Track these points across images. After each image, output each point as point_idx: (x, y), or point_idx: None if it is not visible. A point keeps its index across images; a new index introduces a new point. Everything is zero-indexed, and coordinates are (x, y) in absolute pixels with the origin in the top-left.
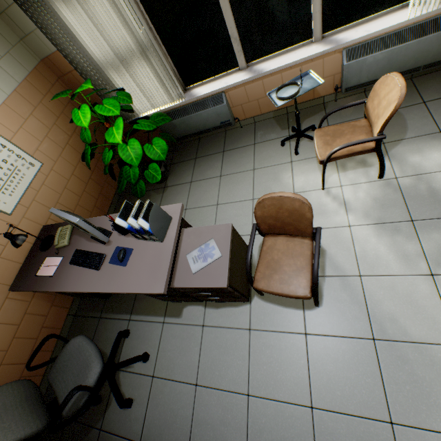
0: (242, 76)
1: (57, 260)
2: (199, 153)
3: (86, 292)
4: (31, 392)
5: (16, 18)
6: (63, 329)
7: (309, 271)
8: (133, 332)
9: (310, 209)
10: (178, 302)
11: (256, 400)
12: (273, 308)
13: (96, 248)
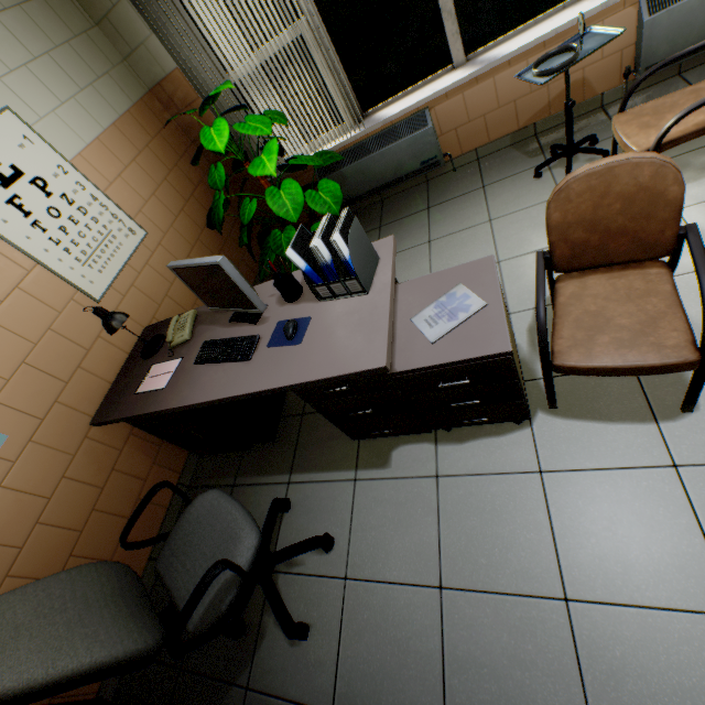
0: (461, 74)
1: (172, 364)
2: (385, 219)
3: (228, 399)
4: (129, 584)
5: (122, 25)
6: (169, 508)
7: (678, 316)
8: (297, 503)
9: (679, 175)
10: (386, 431)
11: (588, 609)
12: (585, 427)
13: (241, 333)
